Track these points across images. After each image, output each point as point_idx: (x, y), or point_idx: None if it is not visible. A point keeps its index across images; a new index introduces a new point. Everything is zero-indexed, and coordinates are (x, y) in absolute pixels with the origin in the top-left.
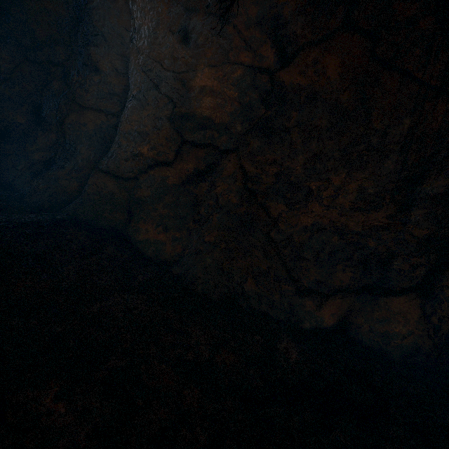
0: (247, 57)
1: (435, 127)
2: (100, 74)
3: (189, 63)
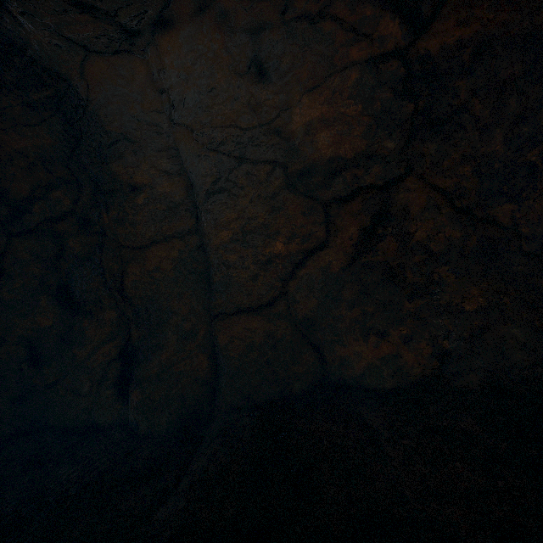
0: (360, 51)
1: None
2: (142, 190)
3: (276, 103)
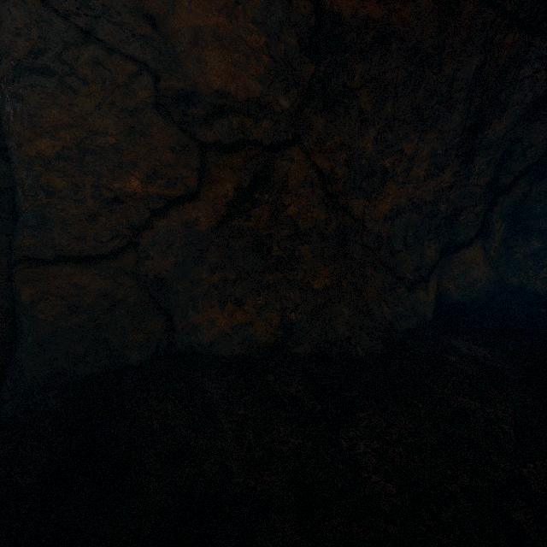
0: None
1: (500, 64)
2: None
3: None
